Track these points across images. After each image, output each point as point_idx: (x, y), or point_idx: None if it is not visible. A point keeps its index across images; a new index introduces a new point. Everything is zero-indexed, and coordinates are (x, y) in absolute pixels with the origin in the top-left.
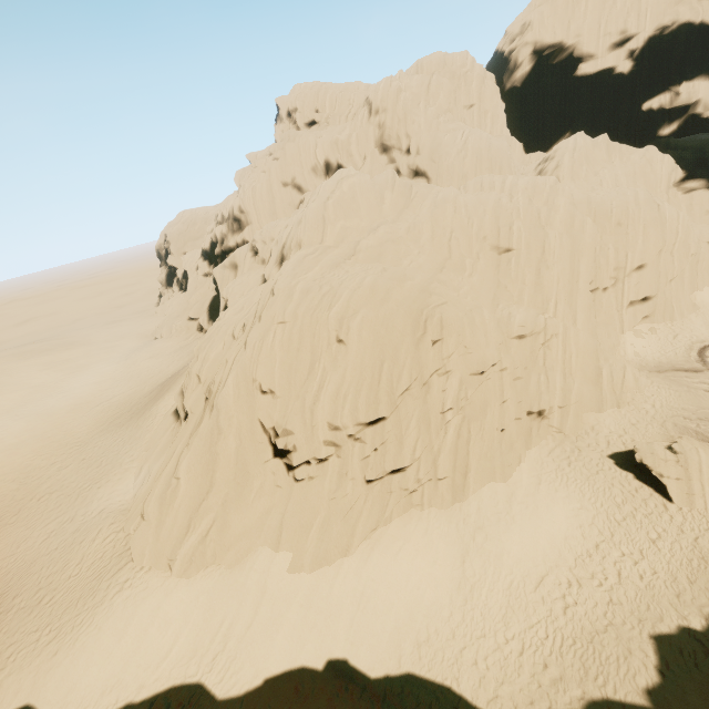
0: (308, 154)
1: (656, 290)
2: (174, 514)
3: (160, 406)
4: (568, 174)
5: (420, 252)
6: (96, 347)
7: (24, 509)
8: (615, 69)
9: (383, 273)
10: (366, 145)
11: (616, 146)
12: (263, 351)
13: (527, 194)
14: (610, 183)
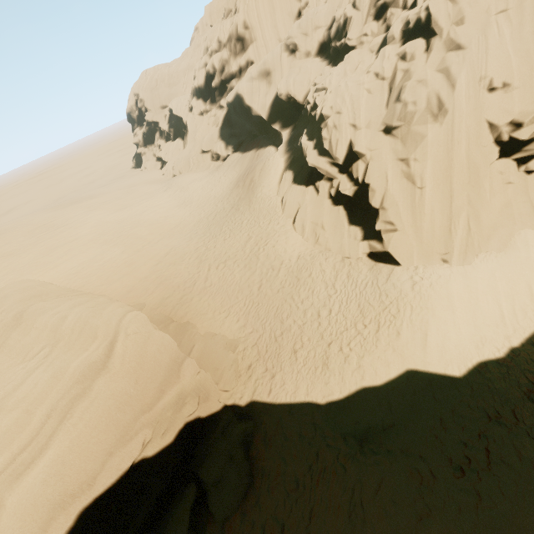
0: None
1: None
2: (429, 219)
3: (264, 191)
4: None
5: None
6: (129, 188)
7: (210, 276)
8: None
9: None
10: None
11: None
12: (492, 43)
13: None
14: None
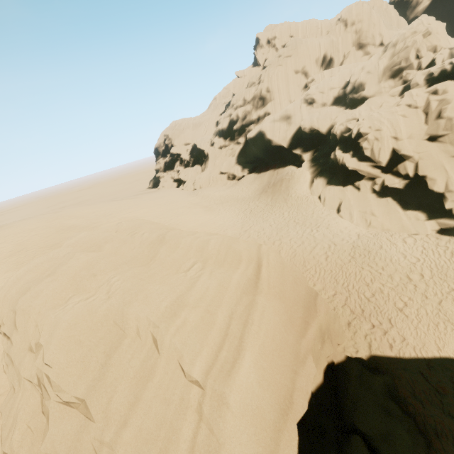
0: (314, 50)
1: None
2: None
3: (298, 192)
4: None
5: None
6: (159, 195)
7: None
8: None
9: None
10: (345, 46)
11: None
12: None
13: None
14: None
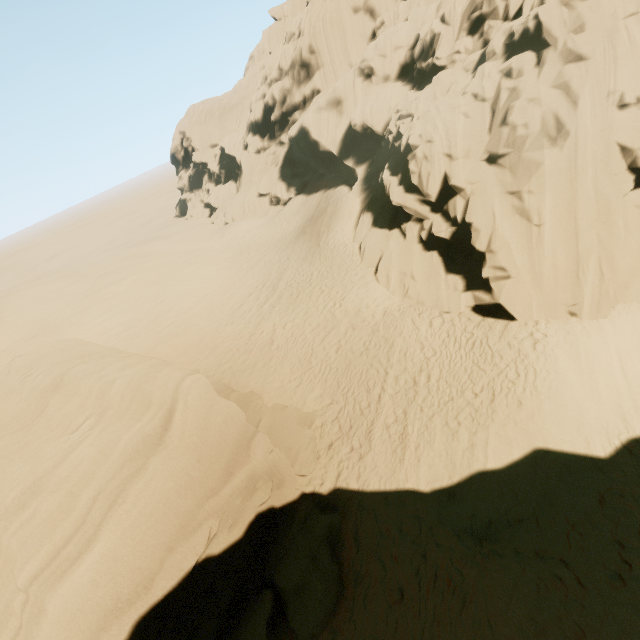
0: None
1: None
2: (550, 262)
3: (338, 237)
4: None
5: None
6: (174, 239)
7: (276, 337)
8: None
9: None
10: None
11: None
12: (621, 51)
13: None
14: None
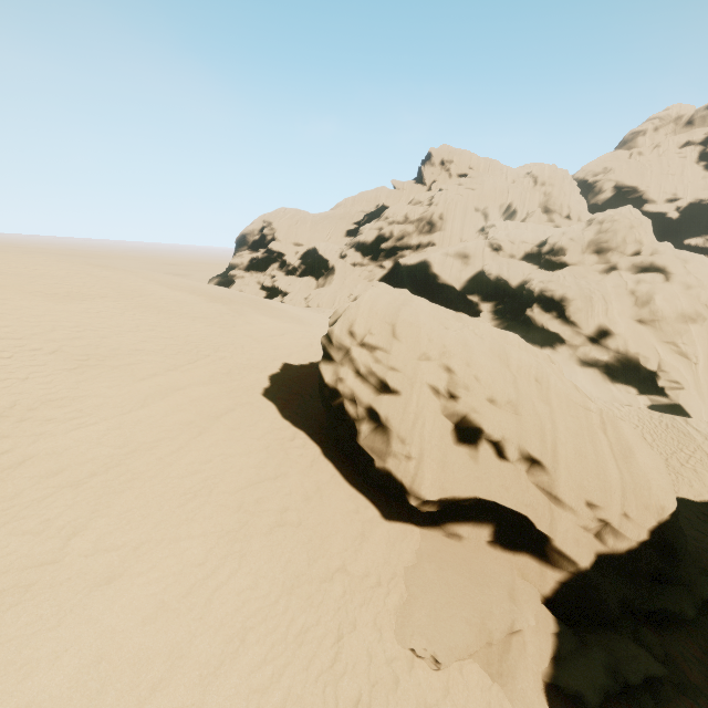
0: (501, 194)
1: None
2: (705, 388)
3: None
4: None
5: None
6: None
7: None
8: (667, 214)
9: None
10: (531, 204)
11: None
12: None
13: None
14: None
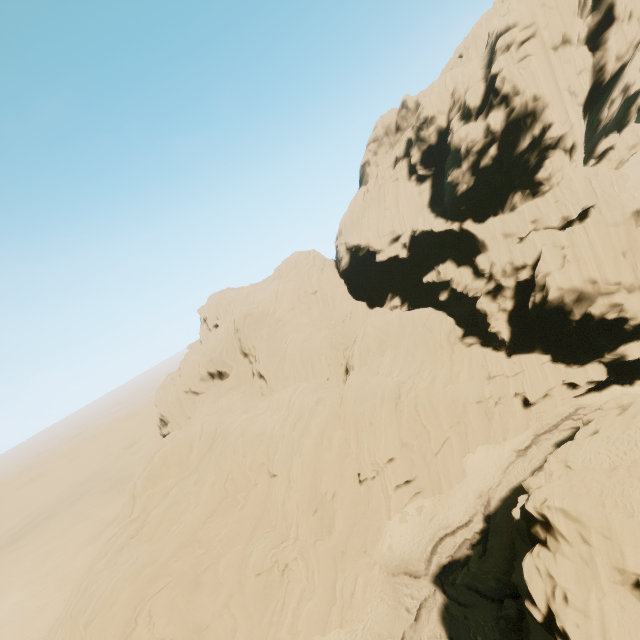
0: (195, 371)
1: (410, 476)
2: None
3: None
4: (358, 363)
5: (196, 505)
6: (90, 521)
7: None
8: (399, 255)
9: (130, 567)
10: (235, 352)
11: (409, 315)
12: None
13: (296, 416)
14: (387, 367)
